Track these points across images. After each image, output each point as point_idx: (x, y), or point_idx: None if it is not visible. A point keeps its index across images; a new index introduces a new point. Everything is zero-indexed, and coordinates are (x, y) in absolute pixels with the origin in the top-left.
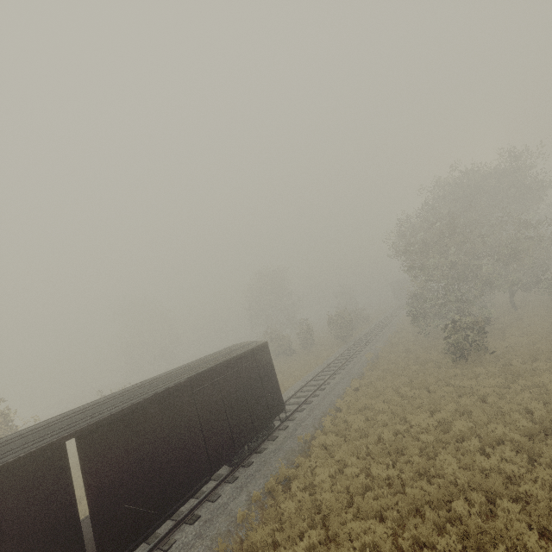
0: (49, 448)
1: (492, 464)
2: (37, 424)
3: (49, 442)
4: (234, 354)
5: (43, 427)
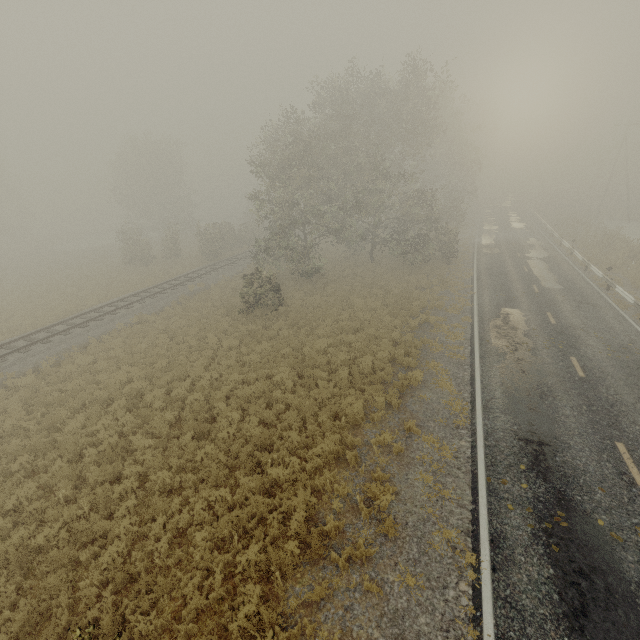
0: None
1: (95, 428)
2: None
3: None
4: None
5: None
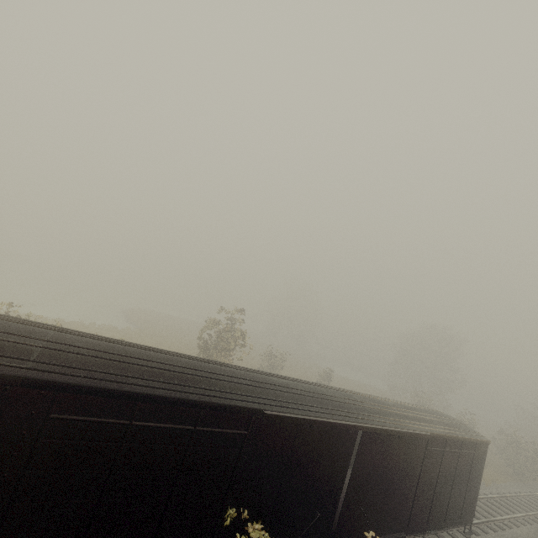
0: (354, 429)
1: None
2: (321, 387)
3: (355, 423)
4: (460, 433)
5: (335, 398)
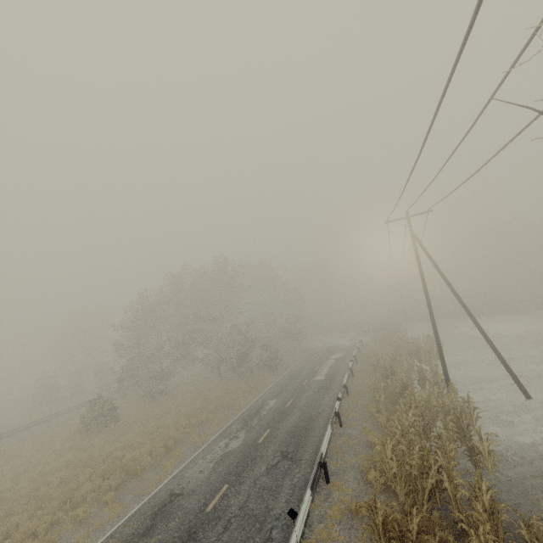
0: None
1: None
2: None
3: None
4: None
5: None
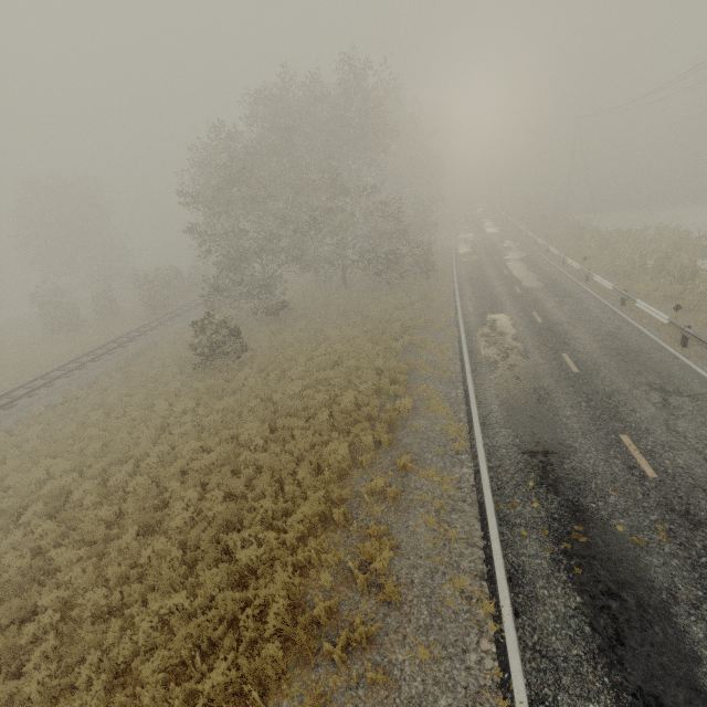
0: None
1: None
2: None
3: None
4: None
5: None
